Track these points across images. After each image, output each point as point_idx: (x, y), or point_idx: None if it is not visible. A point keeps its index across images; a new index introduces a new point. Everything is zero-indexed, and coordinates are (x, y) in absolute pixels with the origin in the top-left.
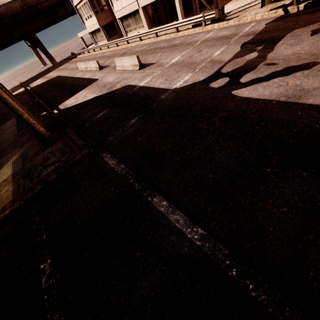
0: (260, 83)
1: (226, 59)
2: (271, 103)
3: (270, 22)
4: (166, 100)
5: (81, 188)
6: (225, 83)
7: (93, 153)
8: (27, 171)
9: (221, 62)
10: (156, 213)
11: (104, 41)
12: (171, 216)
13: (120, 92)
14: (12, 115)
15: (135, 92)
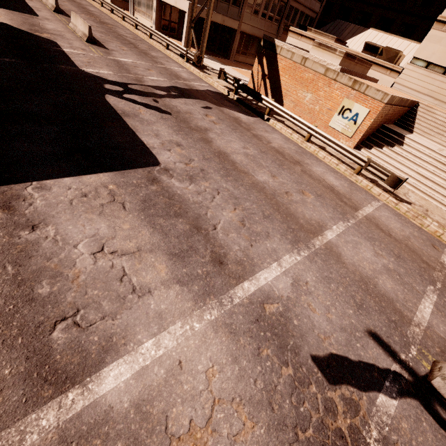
0: (129, 102)
1: (146, 83)
2: (111, 109)
3: (211, 90)
4: (60, 69)
5: None
6: (115, 89)
7: None
8: None
9: (141, 82)
10: None
11: None
12: None
13: (37, 39)
14: None
15: (49, 49)
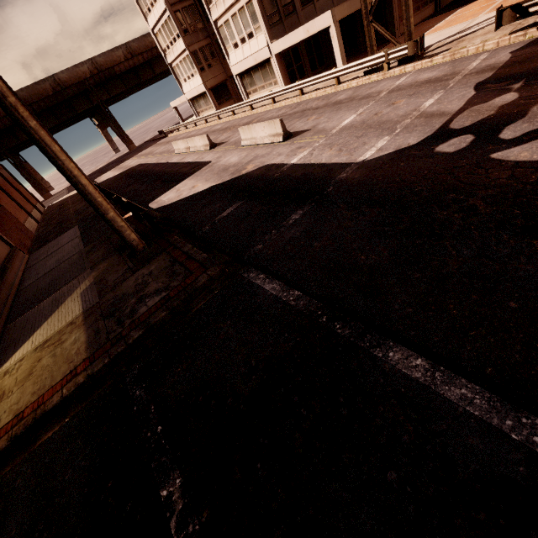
0: None
1: (452, 109)
2: None
3: (518, 49)
4: (352, 180)
5: (218, 335)
6: (467, 143)
7: (228, 273)
8: (110, 306)
9: (444, 114)
10: (406, 383)
11: (211, 110)
12: (447, 391)
13: (257, 175)
14: (72, 223)
15: (285, 173)
